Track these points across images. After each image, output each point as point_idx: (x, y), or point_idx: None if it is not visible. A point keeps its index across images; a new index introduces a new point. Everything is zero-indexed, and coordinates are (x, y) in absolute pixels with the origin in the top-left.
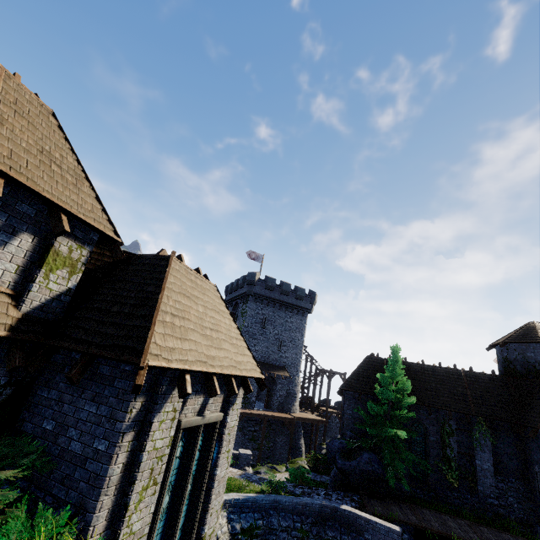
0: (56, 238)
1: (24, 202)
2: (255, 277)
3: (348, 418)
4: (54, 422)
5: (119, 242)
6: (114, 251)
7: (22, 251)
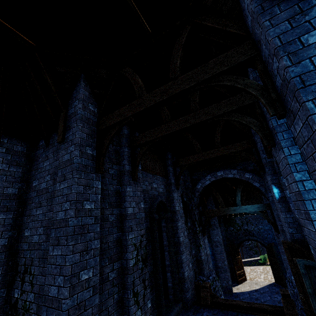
0: None
1: None
2: None
3: None
4: None
5: None
6: None
7: None
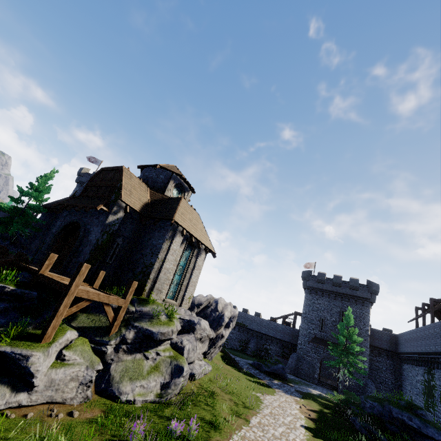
0: None
1: None
2: (82, 170)
3: (35, 225)
4: None
5: None
6: None
7: None
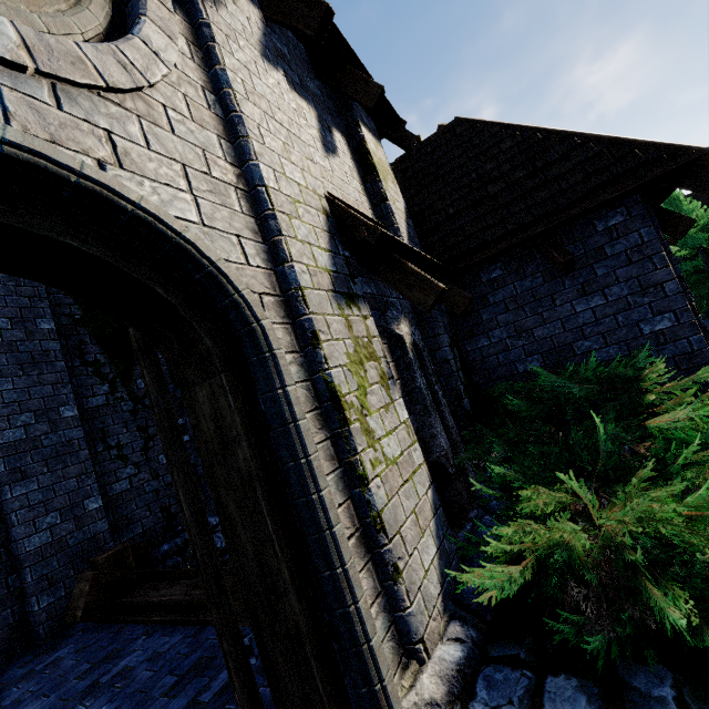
0: (360, 129)
1: (305, 76)
2: None
3: None
4: (536, 356)
5: (400, 123)
6: (403, 138)
7: (347, 160)
